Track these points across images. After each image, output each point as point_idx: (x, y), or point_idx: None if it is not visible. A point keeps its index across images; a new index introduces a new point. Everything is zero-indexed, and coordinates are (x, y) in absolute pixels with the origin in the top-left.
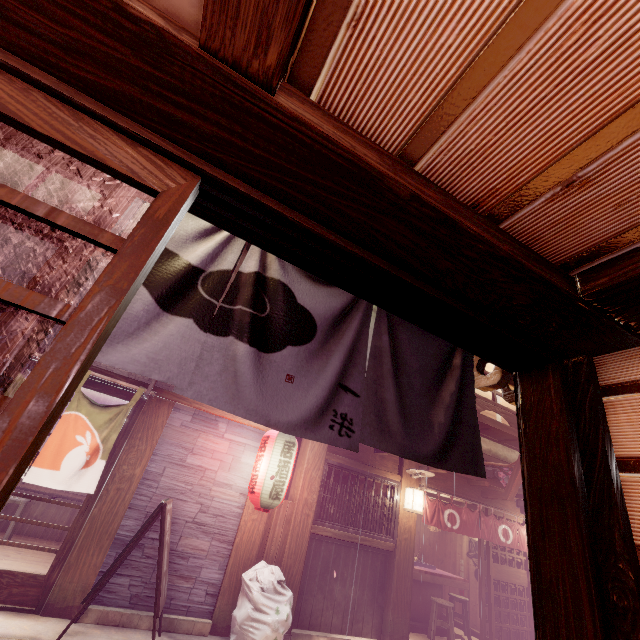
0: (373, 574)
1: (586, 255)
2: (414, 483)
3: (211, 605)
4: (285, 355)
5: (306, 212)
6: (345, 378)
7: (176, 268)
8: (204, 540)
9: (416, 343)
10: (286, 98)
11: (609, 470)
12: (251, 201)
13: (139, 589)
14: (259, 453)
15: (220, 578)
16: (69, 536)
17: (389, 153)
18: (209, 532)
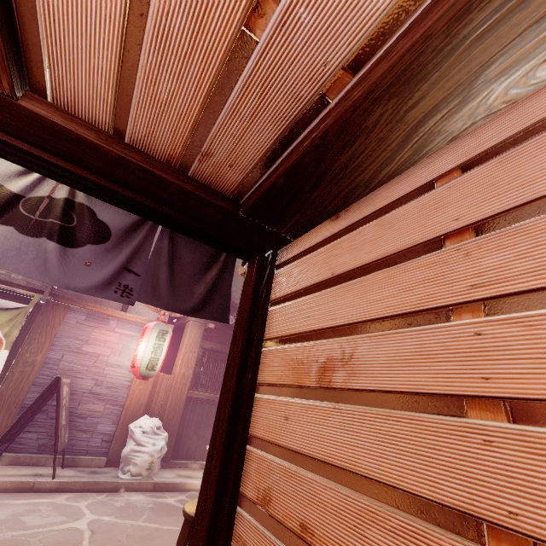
0: None
1: (239, 192)
2: None
3: (106, 448)
4: (86, 250)
5: (73, 162)
6: (131, 265)
7: (1, 194)
8: (99, 405)
9: (191, 246)
10: (28, 102)
11: (262, 307)
12: (33, 155)
13: (45, 440)
14: (140, 339)
15: (113, 430)
16: None
17: (106, 132)
18: (103, 399)
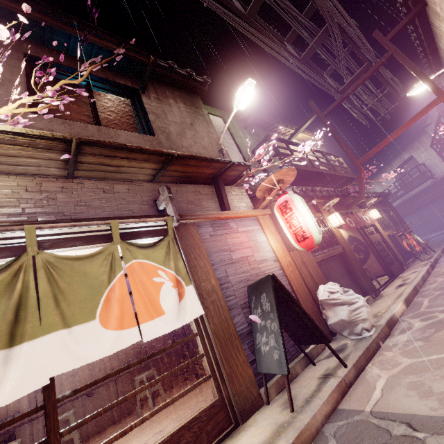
0: (343, 269)
1: None
2: (327, 213)
3: None
4: None
5: None
6: None
7: None
8: None
9: None
10: None
11: None
12: None
13: None
14: (286, 216)
15: None
16: (208, 359)
17: None
18: None
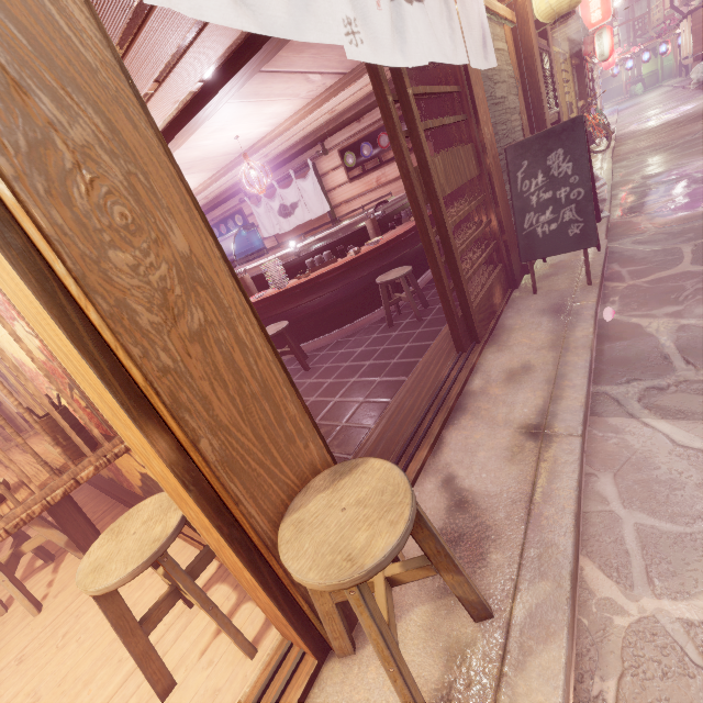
0: None
1: None
2: None
3: None
4: None
5: None
6: None
7: None
8: None
9: None
10: None
11: None
12: None
13: None
14: None
15: None
16: None
17: None
18: None
